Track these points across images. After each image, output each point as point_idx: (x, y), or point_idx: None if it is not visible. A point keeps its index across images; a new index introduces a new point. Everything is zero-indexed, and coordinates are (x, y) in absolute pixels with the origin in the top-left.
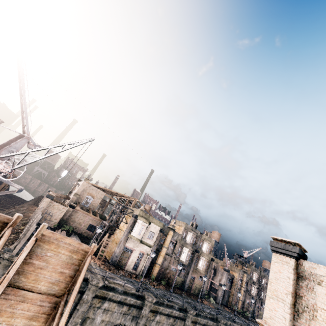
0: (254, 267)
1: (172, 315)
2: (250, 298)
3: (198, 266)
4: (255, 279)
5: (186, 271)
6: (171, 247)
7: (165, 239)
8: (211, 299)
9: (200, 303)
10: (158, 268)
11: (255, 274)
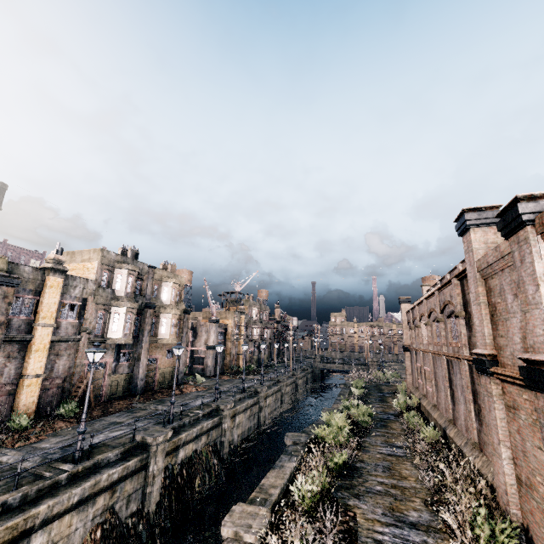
0: (252, 302)
1: (100, 489)
2: (253, 345)
3: (159, 334)
4: (256, 317)
5: (134, 356)
6: (69, 320)
7: (37, 305)
8: (198, 377)
9: (179, 398)
10: (38, 386)
11: (256, 310)
